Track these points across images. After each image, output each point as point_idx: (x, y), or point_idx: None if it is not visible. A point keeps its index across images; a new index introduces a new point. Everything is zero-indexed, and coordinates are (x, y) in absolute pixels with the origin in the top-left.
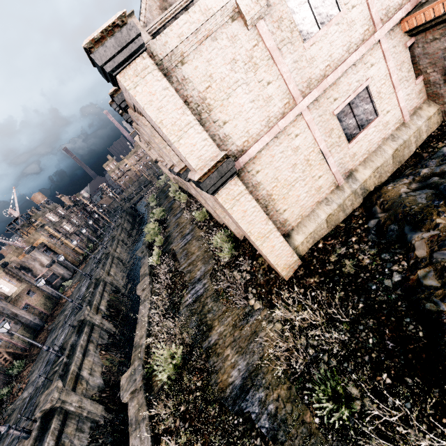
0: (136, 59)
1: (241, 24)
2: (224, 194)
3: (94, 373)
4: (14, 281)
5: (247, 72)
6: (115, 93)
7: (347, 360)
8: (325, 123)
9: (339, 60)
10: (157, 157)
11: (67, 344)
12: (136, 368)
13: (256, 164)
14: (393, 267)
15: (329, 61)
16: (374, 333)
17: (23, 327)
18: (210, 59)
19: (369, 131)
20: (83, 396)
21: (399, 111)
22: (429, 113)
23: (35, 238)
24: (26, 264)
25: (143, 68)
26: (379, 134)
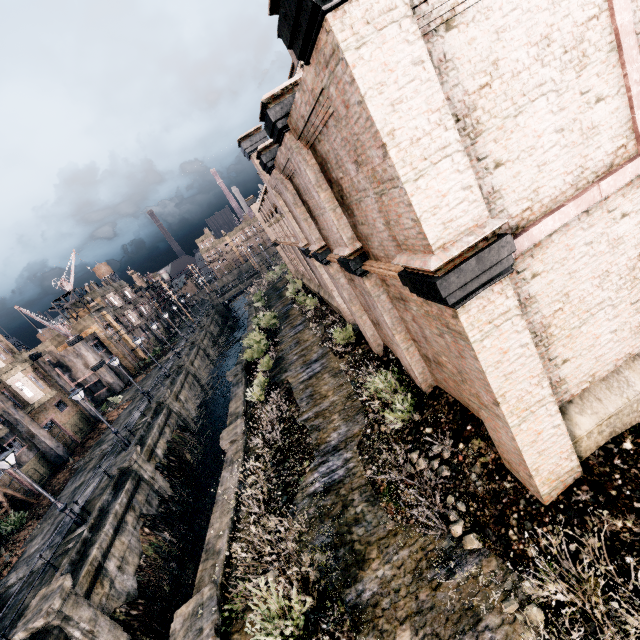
0: None
1: None
2: (475, 310)
3: (125, 567)
4: (43, 384)
5: (565, 70)
6: (271, 101)
7: None
8: None
9: None
10: (280, 238)
11: (94, 504)
12: (204, 604)
13: (536, 260)
14: None
15: None
16: None
17: (38, 457)
18: (501, 29)
19: None
20: (100, 611)
21: None
22: None
23: (85, 325)
24: (65, 360)
25: (385, 9)
26: None
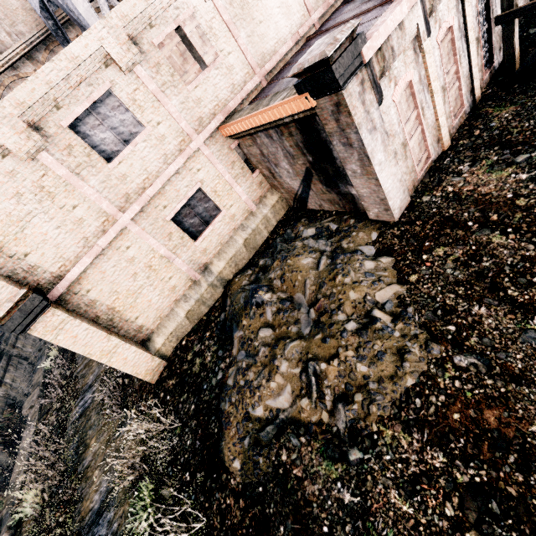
0: None
1: (17, 159)
2: (41, 328)
3: None
4: None
5: (42, 202)
6: None
7: (172, 464)
8: (160, 230)
9: (157, 171)
10: None
11: None
12: (3, 518)
13: (84, 284)
14: (221, 365)
15: (146, 174)
16: (193, 434)
17: None
18: None
19: (216, 226)
20: None
21: (244, 202)
22: (273, 201)
23: None
24: None
25: None
26: (228, 227)
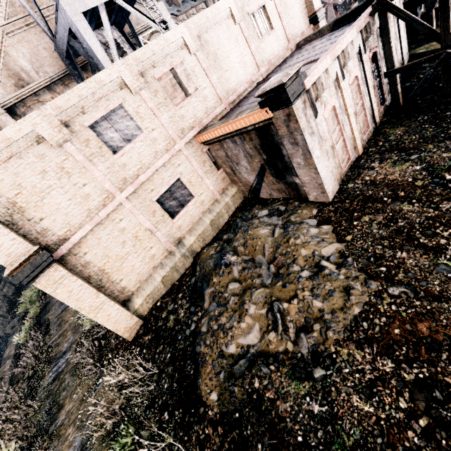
0: None
1: (48, 145)
2: (44, 281)
3: None
4: None
5: (61, 179)
6: None
7: (149, 408)
8: (147, 208)
9: (149, 163)
10: None
11: None
12: None
13: (83, 247)
14: (193, 318)
15: (140, 165)
16: (169, 378)
17: None
18: (17, 172)
19: (189, 208)
20: None
21: (211, 192)
22: (233, 192)
23: None
24: None
25: None
26: (198, 209)
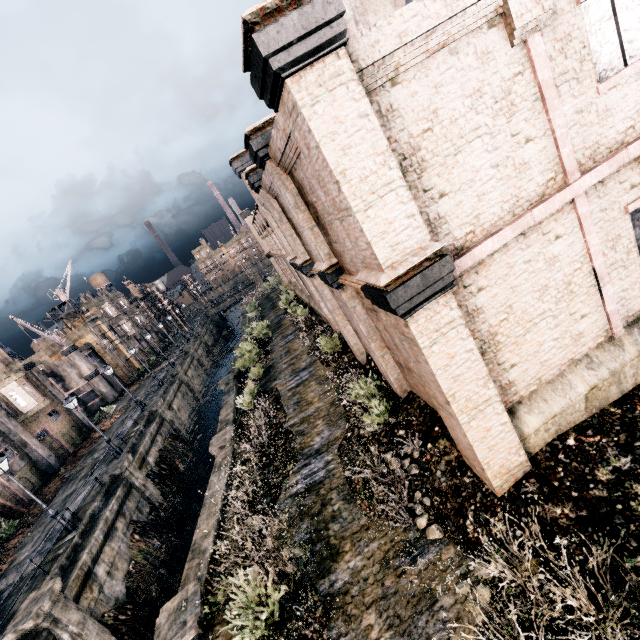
0: (325, 57)
1: (502, 35)
2: (423, 320)
3: (115, 573)
4: (36, 393)
5: (496, 116)
6: (254, 133)
7: None
8: (608, 224)
9: None
10: (273, 250)
11: (85, 511)
12: (189, 598)
13: (481, 276)
14: None
15: (634, 120)
16: None
17: (29, 466)
18: (439, 84)
19: None
20: (88, 615)
21: None
22: None
23: (80, 335)
24: (59, 369)
25: (334, 74)
26: None
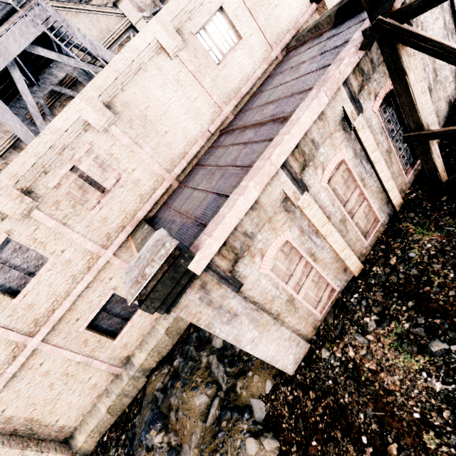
0: None
1: None
2: None
3: None
4: None
5: None
6: None
7: None
8: (74, 340)
9: (66, 292)
10: None
11: None
12: None
13: None
14: None
15: (54, 298)
16: None
17: None
18: None
19: (135, 321)
20: None
21: None
22: None
23: None
24: None
25: None
26: (149, 318)
